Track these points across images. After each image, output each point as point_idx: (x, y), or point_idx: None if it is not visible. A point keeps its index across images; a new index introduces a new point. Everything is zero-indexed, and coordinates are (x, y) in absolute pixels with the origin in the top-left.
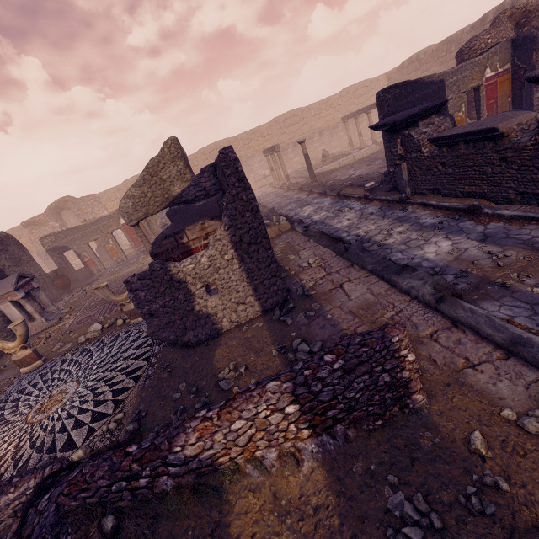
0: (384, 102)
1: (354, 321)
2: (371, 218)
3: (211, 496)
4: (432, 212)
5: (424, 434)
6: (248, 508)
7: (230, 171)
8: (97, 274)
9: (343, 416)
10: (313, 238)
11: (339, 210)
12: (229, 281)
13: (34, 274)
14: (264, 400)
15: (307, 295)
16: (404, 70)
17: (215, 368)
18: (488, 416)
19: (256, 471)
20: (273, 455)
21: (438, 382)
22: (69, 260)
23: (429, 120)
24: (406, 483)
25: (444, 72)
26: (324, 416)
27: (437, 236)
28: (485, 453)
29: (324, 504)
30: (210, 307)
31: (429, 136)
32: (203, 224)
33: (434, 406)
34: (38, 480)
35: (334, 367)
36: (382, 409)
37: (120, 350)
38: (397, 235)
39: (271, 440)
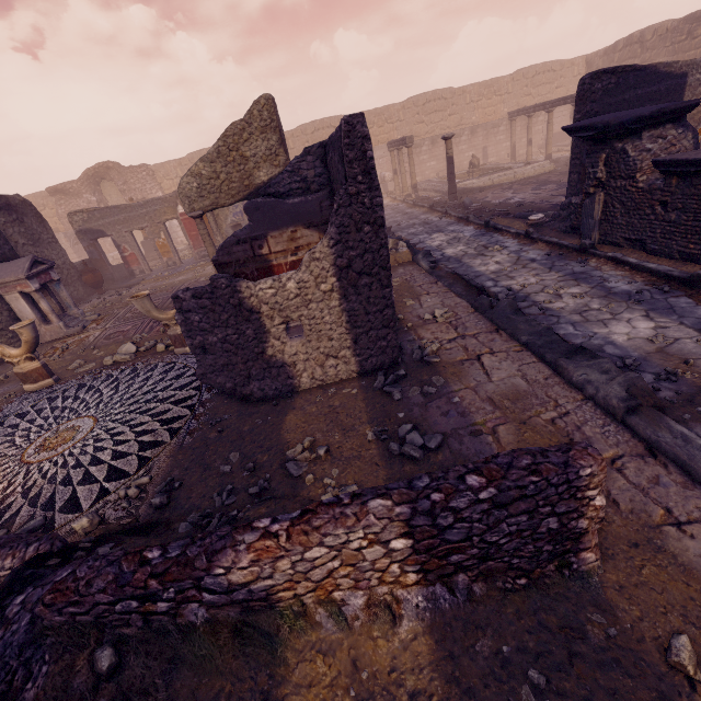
0: (589, 94)
1: (494, 414)
2: (532, 267)
3: (260, 646)
4: (627, 274)
5: (592, 616)
6: (313, 676)
7: (353, 155)
8: (139, 275)
9: (471, 564)
10: (443, 281)
11: (485, 246)
12: (321, 322)
13: (57, 261)
14: (362, 526)
15: (427, 361)
16: (616, 54)
17: (282, 440)
18: (698, 611)
19: (331, 620)
20: (358, 601)
21: (619, 538)
22: (105, 251)
23: (659, 132)
24: (557, 690)
25: (691, 61)
26: (445, 560)
27: (632, 311)
28: (693, 673)
29: (425, 690)
30: (288, 354)
31: (654, 157)
32: (294, 232)
33: (610, 574)
34: (16, 561)
35: (480, 497)
36: (532, 565)
37: (155, 387)
38: (569, 298)
39: (360, 579)
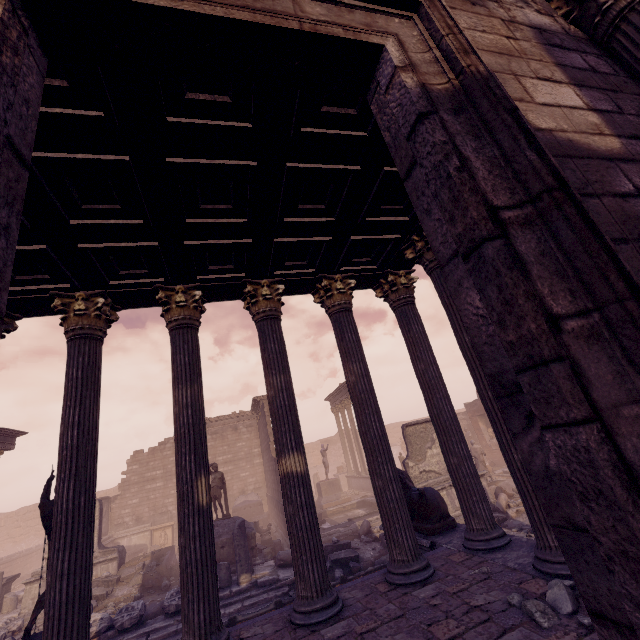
0: None
1: None
2: None
3: None
4: None
5: None
6: None
7: None
8: None
9: None
10: None
11: None
12: None
13: None
14: None
15: None
16: None
17: None
18: None
19: None
20: None
21: None
22: None
23: None
24: None
25: None
26: None
27: None
28: None
29: None
30: None
31: None
32: None
33: None
34: None
35: None
36: None
37: None
38: None
39: None
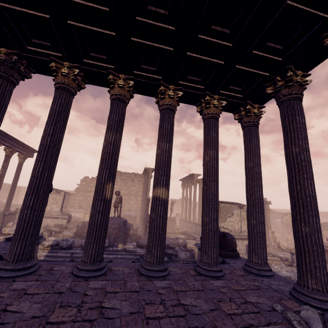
0: None
1: None
2: None
3: None
4: None
5: None
6: None
7: None
8: None
9: None
10: None
11: None
12: None
13: None
14: None
15: None
16: None
17: None
18: None
19: None
20: None
21: None
22: None
23: None
24: None
25: None
26: None
27: None
28: None
29: None
30: None
31: None
32: (326, 231)
33: None
34: None
35: None
36: None
37: None
38: None
39: None
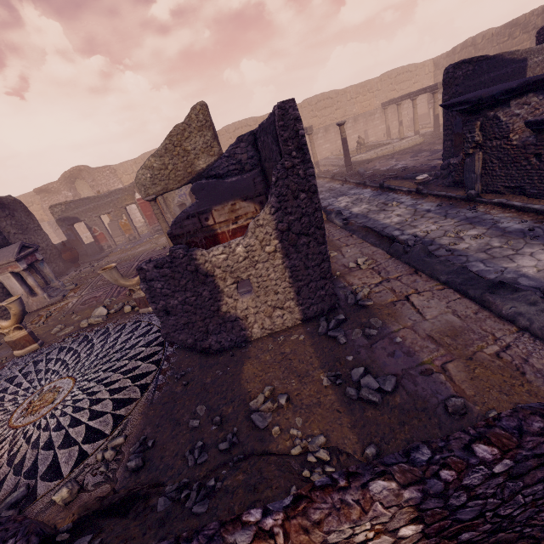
0: (453, 79)
1: (438, 352)
2: (429, 216)
3: None
4: (515, 215)
5: None
6: None
7: (287, 134)
8: (107, 250)
9: (481, 538)
10: (357, 234)
11: (385, 203)
12: (267, 279)
13: (41, 244)
14: (369, 517)
15: (362, 305)
16: (456, 55)
17: (244, 390)
18: None
19: None
20: None
21: None
22: (80, 232)
23: (524, 100)
24: None
25: (529, 49)
26: (455, 540)
27: (531, 245)
28: None
29: None
30: (240, 309)
31: (523, 120)
32: (233, 205)
33: None
34: None
35: (495, 470)
36: None
37: (125, 345)
38: (470, 239)
39: None
